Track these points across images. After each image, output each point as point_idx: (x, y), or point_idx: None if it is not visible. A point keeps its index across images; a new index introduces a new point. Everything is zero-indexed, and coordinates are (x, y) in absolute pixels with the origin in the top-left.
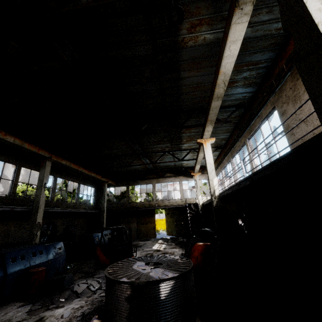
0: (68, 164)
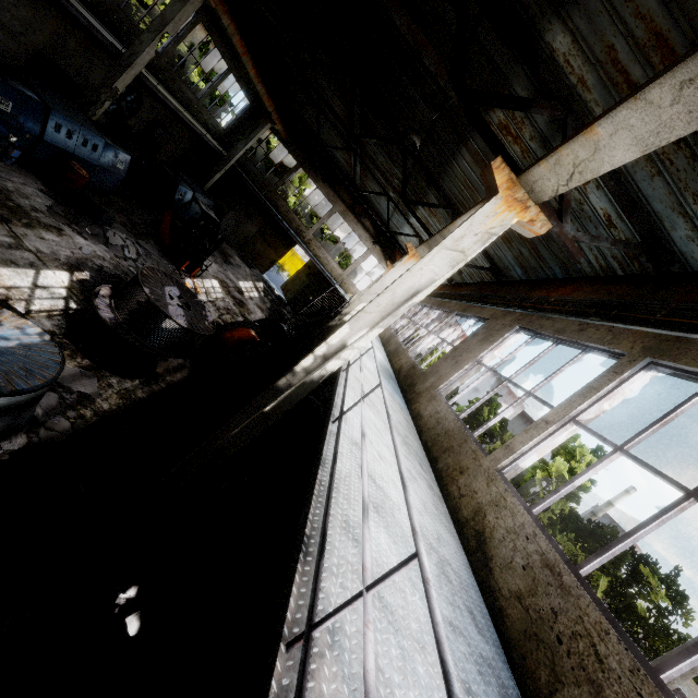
0: (231, 32)
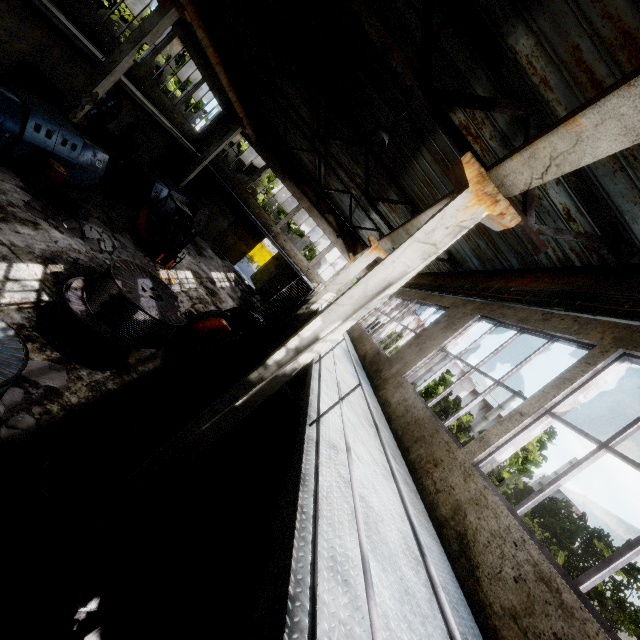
0: (205, 44)
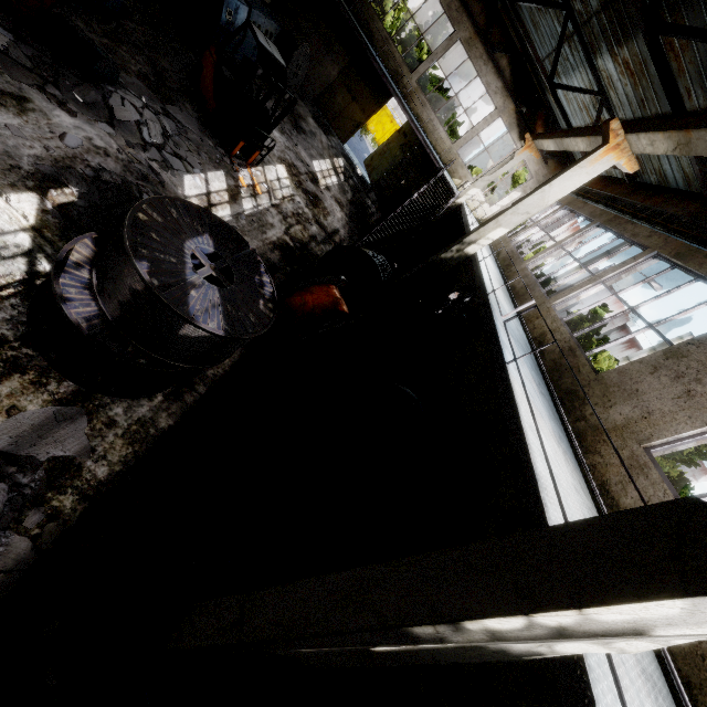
0: None
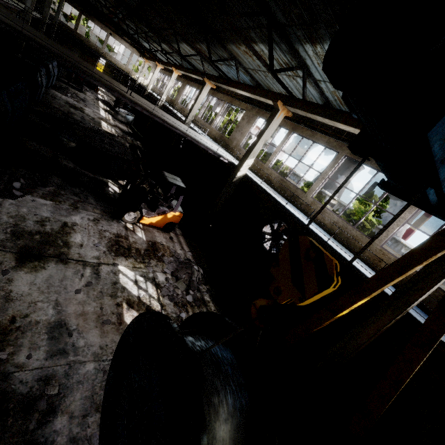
0: None
